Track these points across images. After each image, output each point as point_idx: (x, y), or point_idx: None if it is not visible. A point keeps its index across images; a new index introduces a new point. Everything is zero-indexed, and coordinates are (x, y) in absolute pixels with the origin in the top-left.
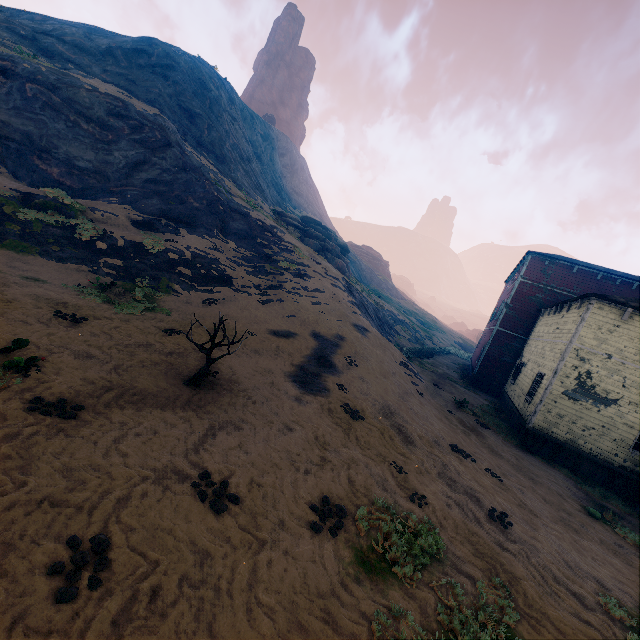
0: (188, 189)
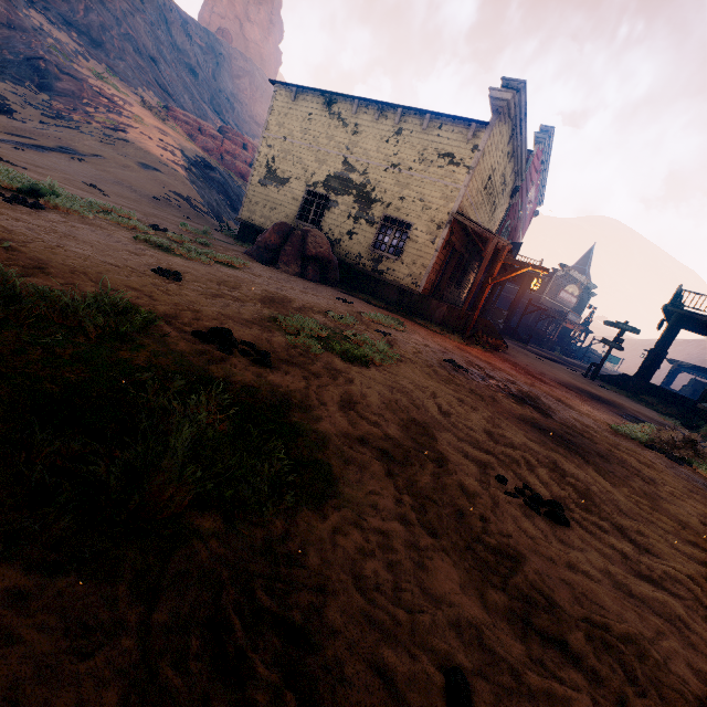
0: (6, 44)
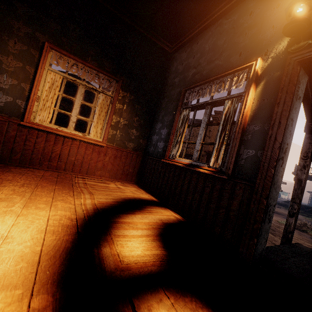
0: None
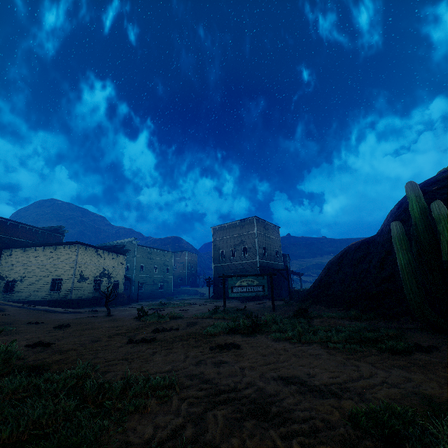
0: None
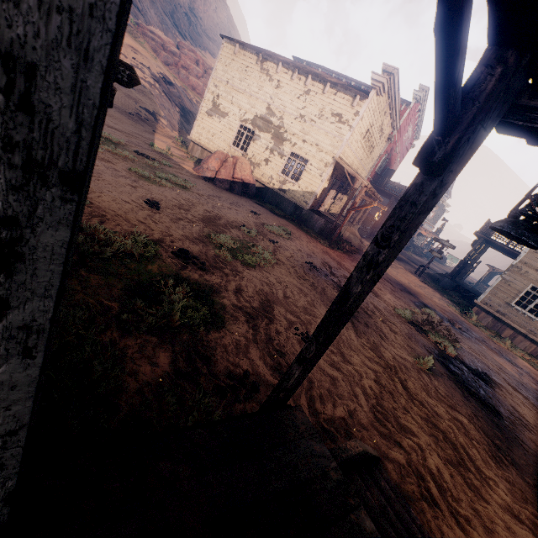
0: None
